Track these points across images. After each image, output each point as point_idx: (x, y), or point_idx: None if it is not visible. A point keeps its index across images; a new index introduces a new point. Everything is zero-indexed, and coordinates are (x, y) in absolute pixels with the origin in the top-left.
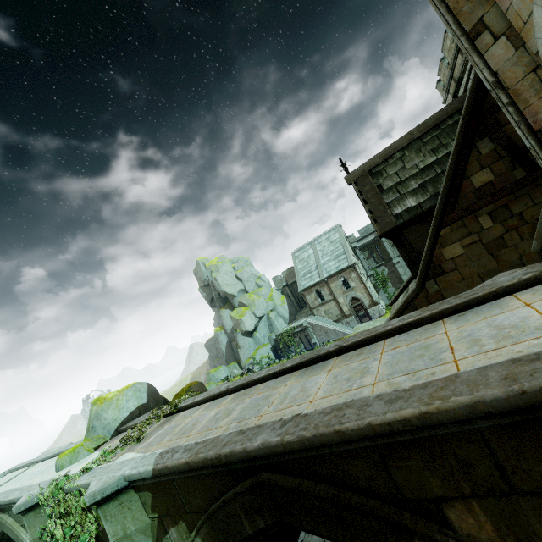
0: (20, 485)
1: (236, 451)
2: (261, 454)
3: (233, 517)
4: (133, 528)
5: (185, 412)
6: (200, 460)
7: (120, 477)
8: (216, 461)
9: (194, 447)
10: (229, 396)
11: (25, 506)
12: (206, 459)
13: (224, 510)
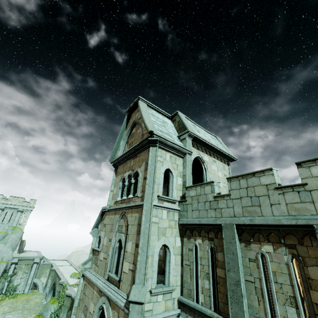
0: (64, 272)
1: None
2: None
3: None
4: (67, 305)
5: None
6: None
7: (71, 293)
8: None
9: None
10: None
11: (60, 282)
12: None
13: None
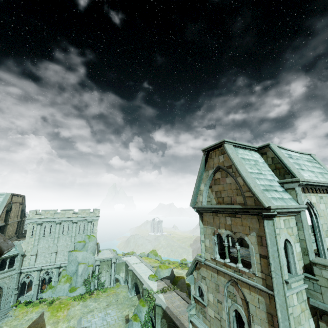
0: (140, 273)
1: (174, 320)
2: (176, 324)
3: (171, 327)
4: (159, 313)
5: (175, 293)
6: (170, 316)
7: (160, 304)
8: (172, 318)
9: (171, 312)
10: (183, 300)
11: (144, 288)
12: (171, 317)
13: (170, 325)
